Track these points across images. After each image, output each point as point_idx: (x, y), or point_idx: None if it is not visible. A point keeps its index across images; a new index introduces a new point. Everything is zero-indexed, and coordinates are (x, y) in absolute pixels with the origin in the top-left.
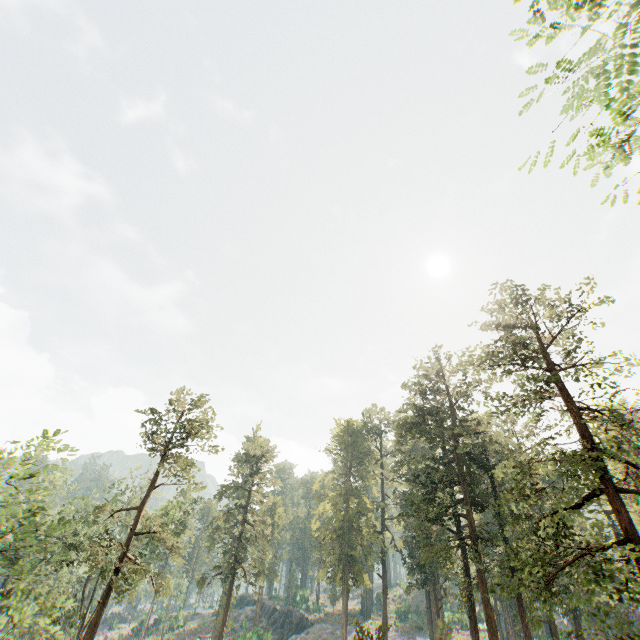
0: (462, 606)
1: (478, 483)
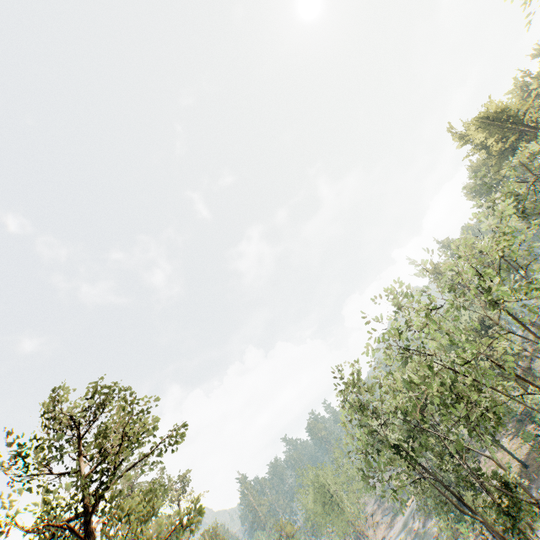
0: None
1: None
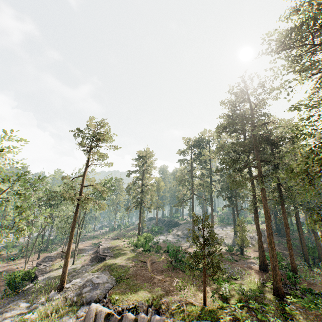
0: (251, 209)
1: (265, 153)
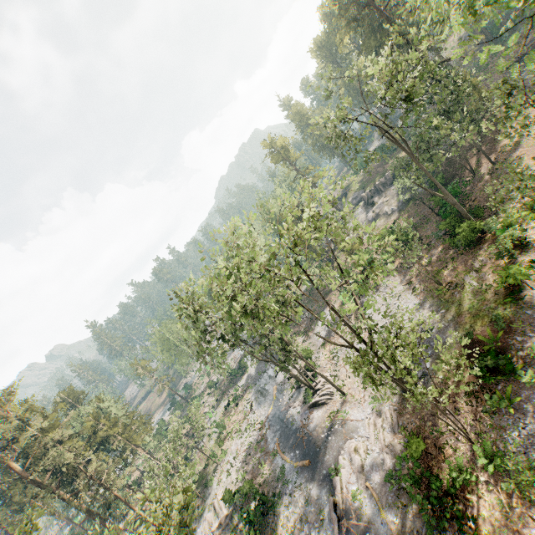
0: None
1: None
